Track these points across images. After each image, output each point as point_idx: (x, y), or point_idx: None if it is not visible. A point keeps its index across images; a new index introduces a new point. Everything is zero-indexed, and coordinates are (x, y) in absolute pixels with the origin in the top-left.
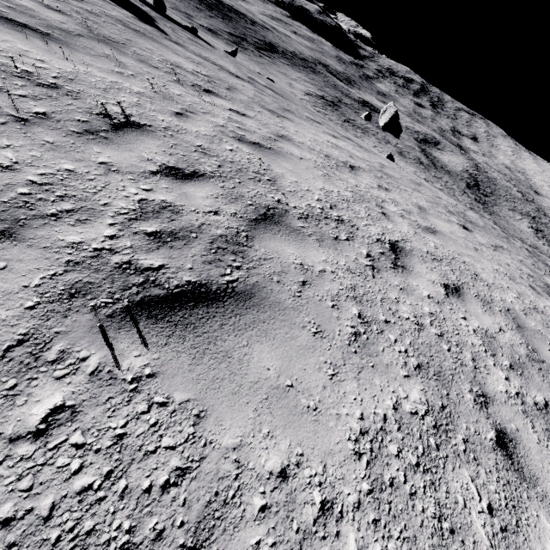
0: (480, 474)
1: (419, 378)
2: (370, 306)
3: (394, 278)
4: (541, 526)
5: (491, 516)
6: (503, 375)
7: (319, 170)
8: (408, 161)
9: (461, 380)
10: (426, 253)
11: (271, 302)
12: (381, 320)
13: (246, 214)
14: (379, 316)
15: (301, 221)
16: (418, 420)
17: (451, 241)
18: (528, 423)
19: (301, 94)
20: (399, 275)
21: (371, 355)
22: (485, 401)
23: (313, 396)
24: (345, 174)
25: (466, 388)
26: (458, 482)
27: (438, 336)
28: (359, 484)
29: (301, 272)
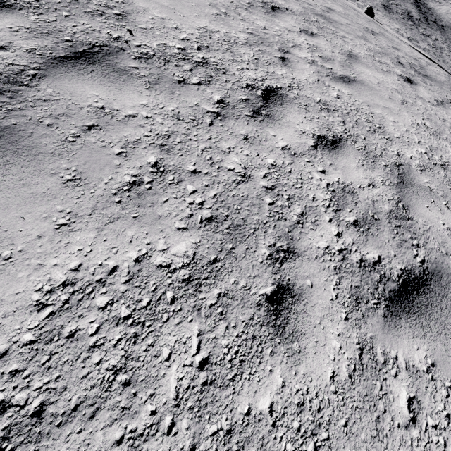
0: (217, 329)
1: (201, 231)
2: (181, 155)
3: (243, 126)
4: (269, 381)
5: (200, 370)
6: (335, 231)
7: (214, 8)
8: (394, 16)
9: (266, 234)
10: (317, 102)
11: (22, 146)
12: (186, 171)
13: (51, 51)
14: (187, 166)
15: (137, 61)
16: (164, 273)
17: (370, 91)
18: (335, 280)
19: None
20: (253, 124)
21: (142, 206)
22: (286, 257)
23: (14, 245)
24: (257, 14)
25: (266, 242)
26: (176, 336)
27: (266, 189)
28: (20, 335)
29: (94, 116)
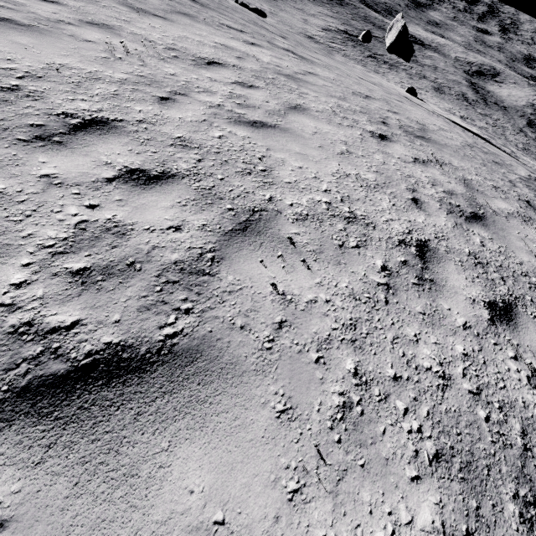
0: None
1: None
2: None
3: None
4: None
5: None
6: (20, 278)
7: (105, 53)
8: (446, 97)
9: None
10: (173, 138)
11: None
12: None
13: None
14: None
15: None
16: None
17: (290, 138)
18: None
19: (316, 30)
20: (19, 148)
21: None
22: None
23: None
24: (175, 64)
25: None
26: None
27: None
28: None
29: None
